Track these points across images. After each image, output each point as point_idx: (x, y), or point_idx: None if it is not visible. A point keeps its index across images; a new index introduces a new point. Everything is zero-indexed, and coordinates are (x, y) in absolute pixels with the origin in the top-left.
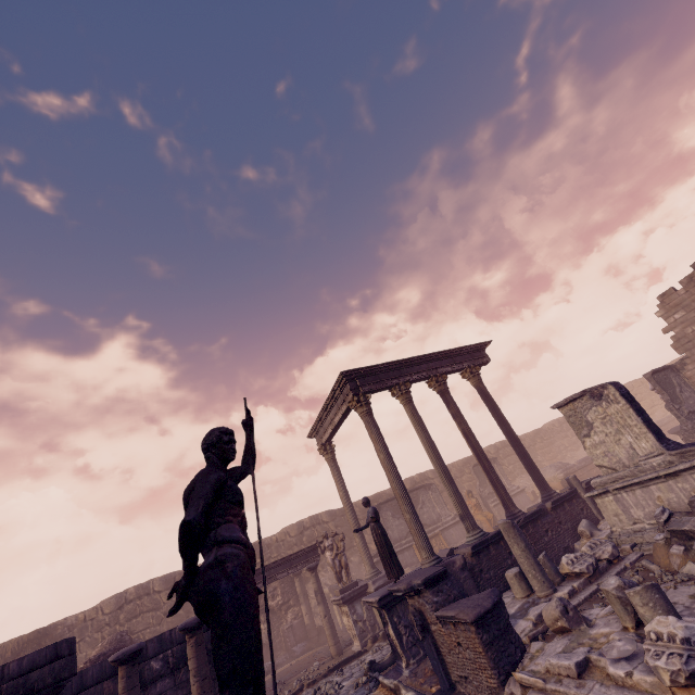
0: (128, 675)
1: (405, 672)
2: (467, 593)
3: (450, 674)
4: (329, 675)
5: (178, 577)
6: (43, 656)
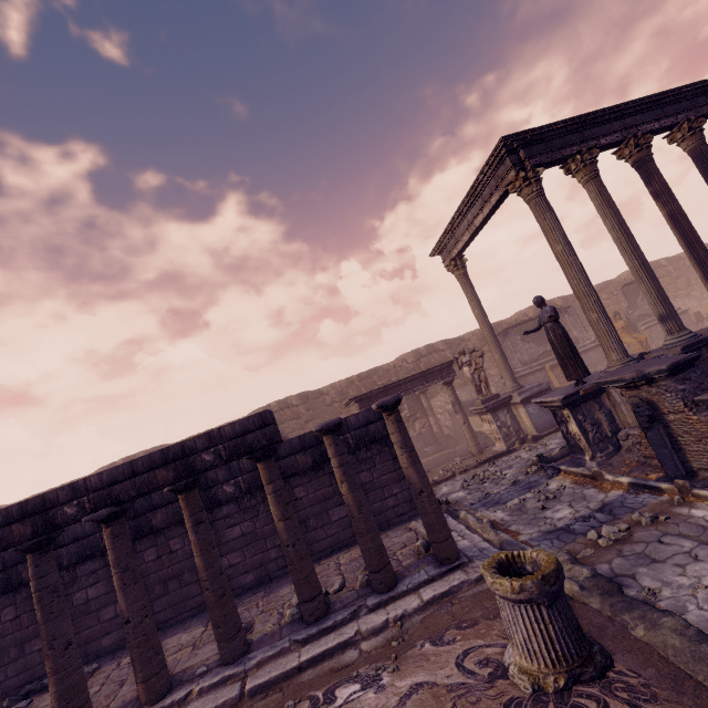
0: (335, 444)
1: (590, 464)
2: None
3: (689, 463)
4: (480, 467)
5: (310, 395)
6: (252, 423)
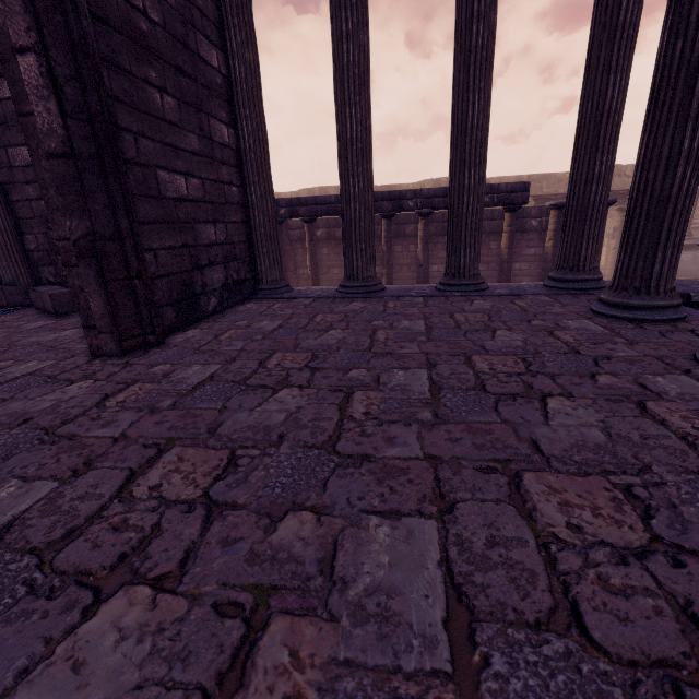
0: (558, 217)
1: None
2: None
3: None
4: None
5: None
6: (518, 187)
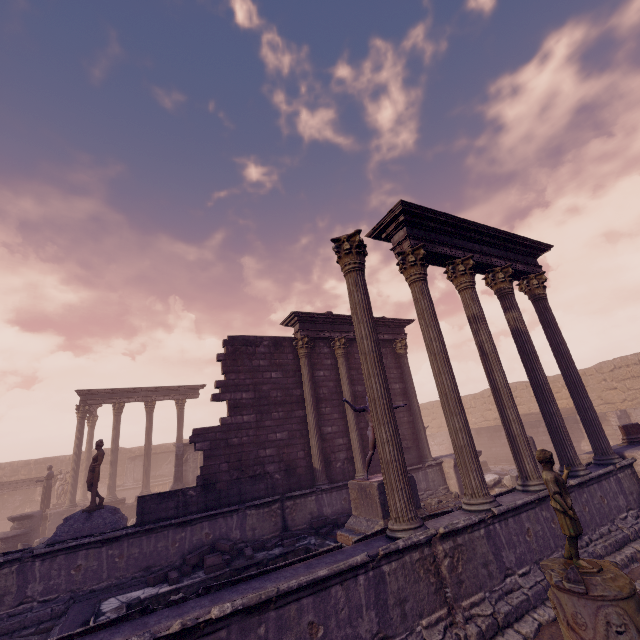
0: None
1: None
2: (36, 527)
3: None
4: None
5: None
6: None
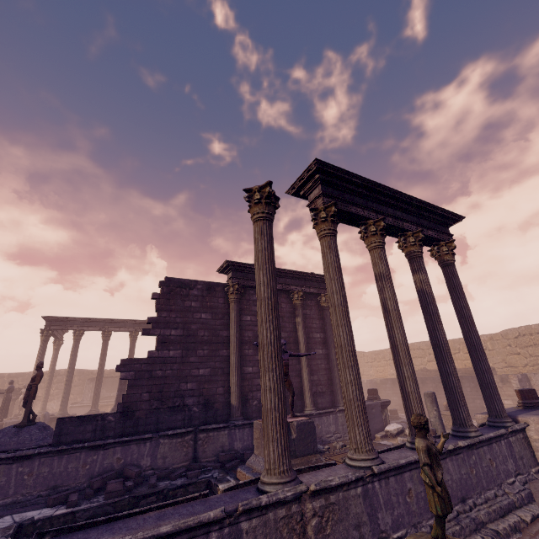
0: None
1: None
2: None
3: None
4: None
5: None
6: None
